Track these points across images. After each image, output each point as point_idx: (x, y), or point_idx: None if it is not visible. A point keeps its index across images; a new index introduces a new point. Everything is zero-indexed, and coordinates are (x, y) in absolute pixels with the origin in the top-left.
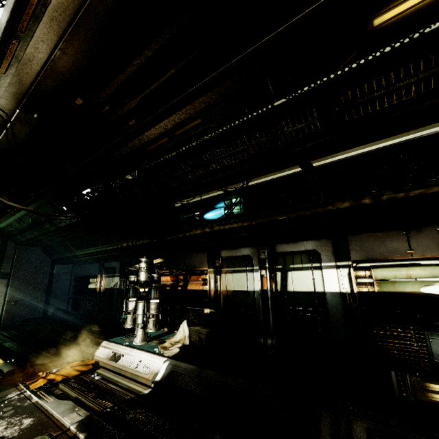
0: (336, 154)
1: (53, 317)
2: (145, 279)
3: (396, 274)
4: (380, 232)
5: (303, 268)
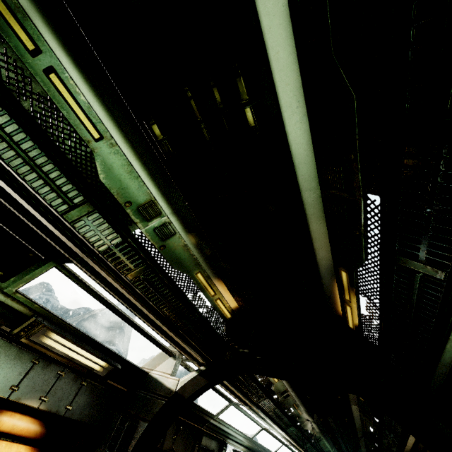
0: None
1: None
2: None
3: None
4: None
5: None
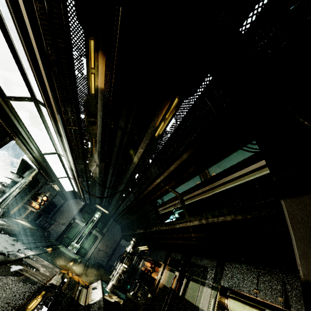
0: (210, 191)
1: (107, 268)
2: (128, 250)
3: (241, 310)
4: (243, 263)
5: (197, 280)
